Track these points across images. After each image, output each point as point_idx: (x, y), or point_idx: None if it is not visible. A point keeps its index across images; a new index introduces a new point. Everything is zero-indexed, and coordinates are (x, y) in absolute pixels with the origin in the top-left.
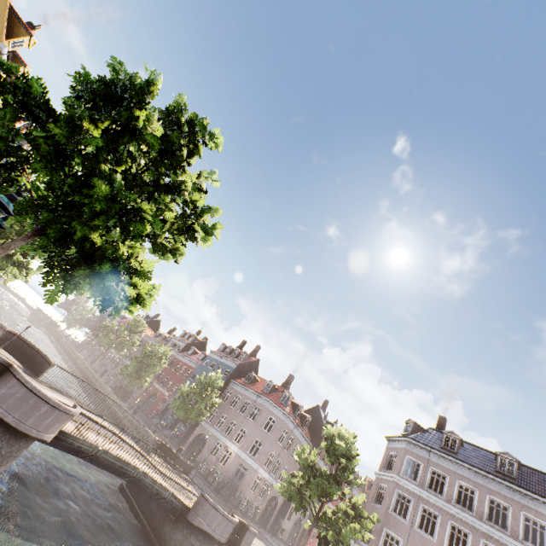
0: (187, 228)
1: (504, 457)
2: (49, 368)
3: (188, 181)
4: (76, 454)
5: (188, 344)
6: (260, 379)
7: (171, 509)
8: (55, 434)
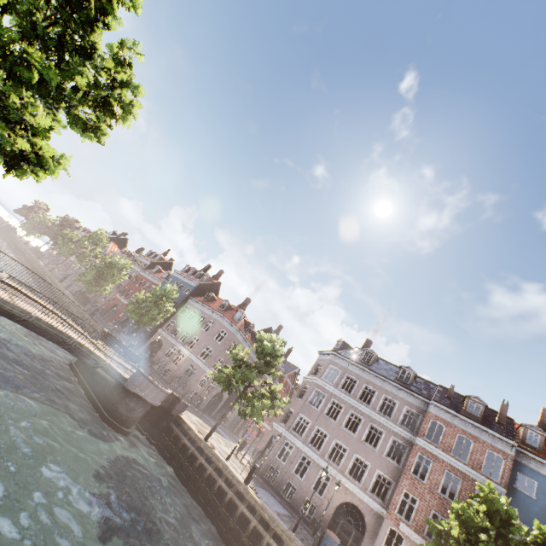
0: (102, 100)
1: (406, 370)
2: None
3: (99, 43)
4: (10, 318)
5: (153, 262)
6: (219, 299)
7: (110, 378)
8: None
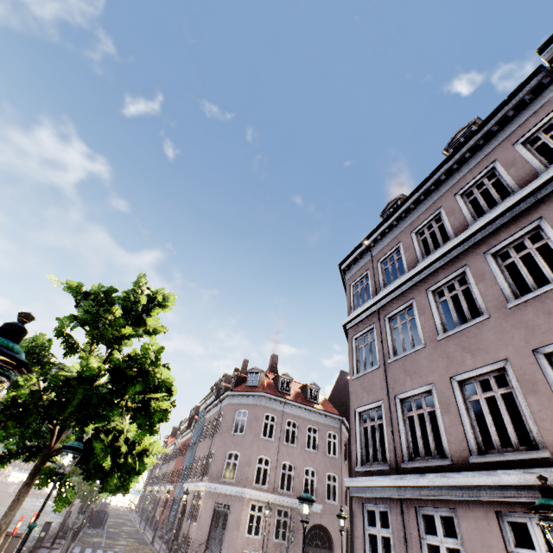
0: None
1: (457, 142)
2: None
3: None
4: None
5: (190, 419)
6: None
7: None
8: None
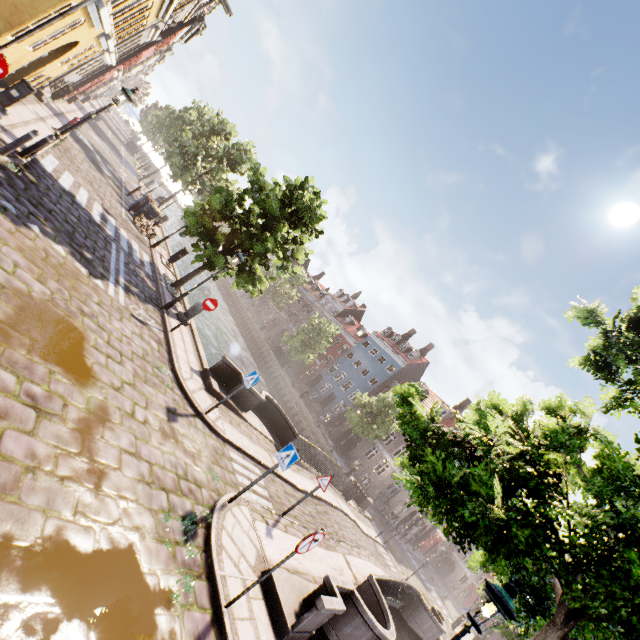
0: None
1: None
2: (294, 440)
3: None
4: None
5: (345, 310)
6: (429, 391)
7: None
8: None
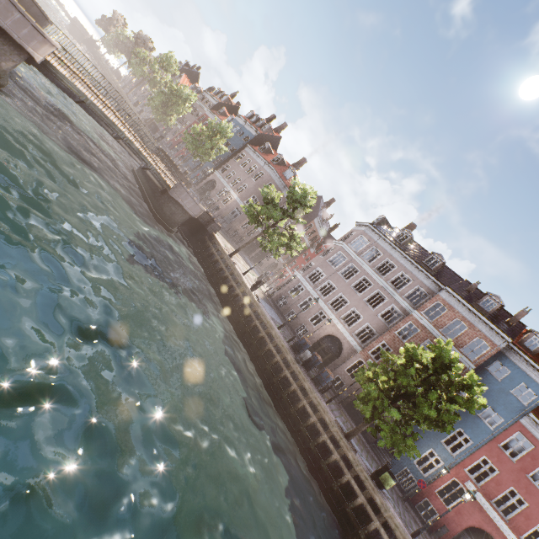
0: None
1: (436, 257)
2: (48, 25)
3: None
4: (72, 98)
5: (219, 103)
6: (275, 153)
7: (158, 184)
8: (41, 58)
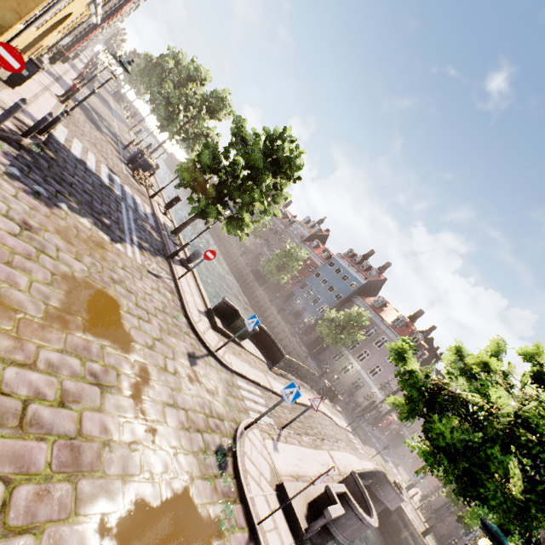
0: None
1: None
2: (282, 359)
3: None
4: None
5: (311, 235)
6: (387, 303)
7: None
8: None
